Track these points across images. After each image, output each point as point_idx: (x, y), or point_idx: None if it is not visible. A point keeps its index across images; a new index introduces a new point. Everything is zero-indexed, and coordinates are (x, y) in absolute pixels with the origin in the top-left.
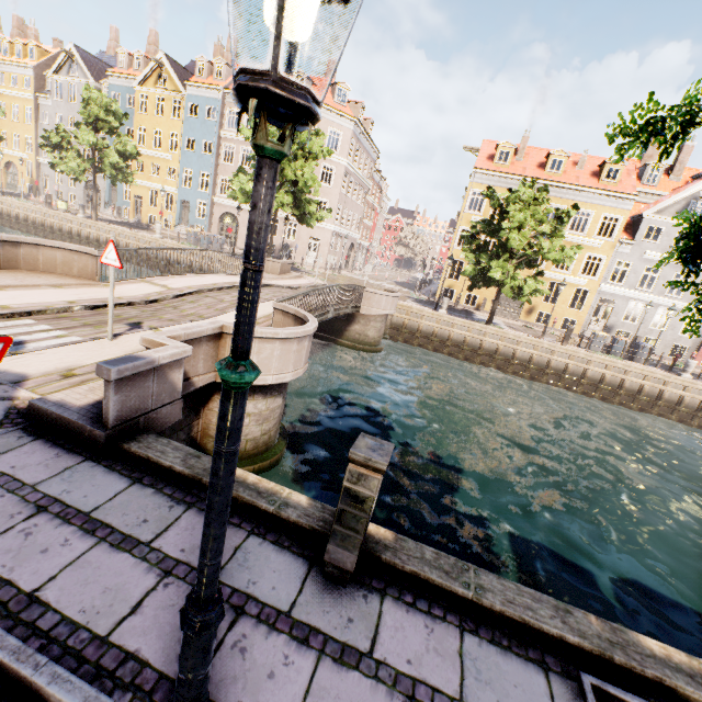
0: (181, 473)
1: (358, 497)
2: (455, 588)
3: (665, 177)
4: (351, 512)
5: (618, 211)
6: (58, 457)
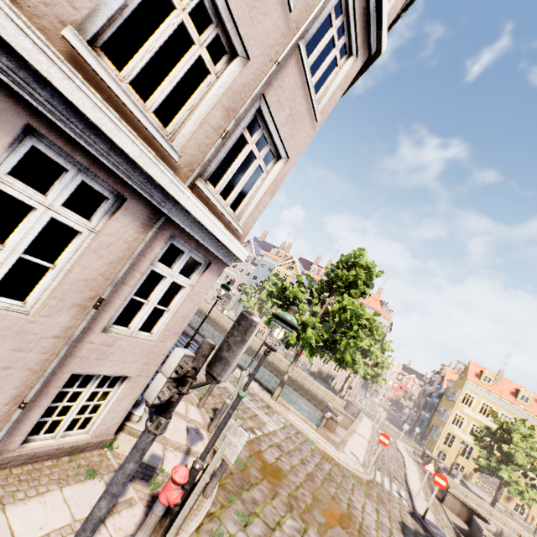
0: None
1: None
2: None
3: None
4: None
5: None
6: None
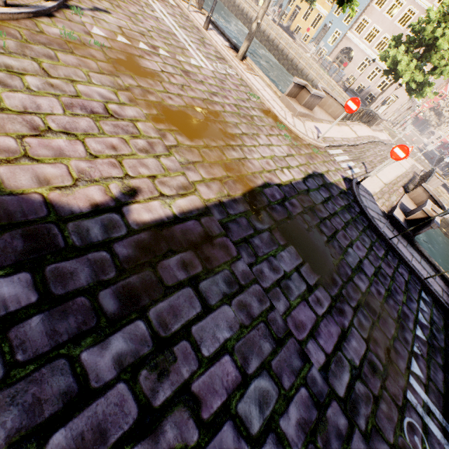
0: (429, 261)
1: None
2: None
3: None
4: None
5: None
6: (402, 238)
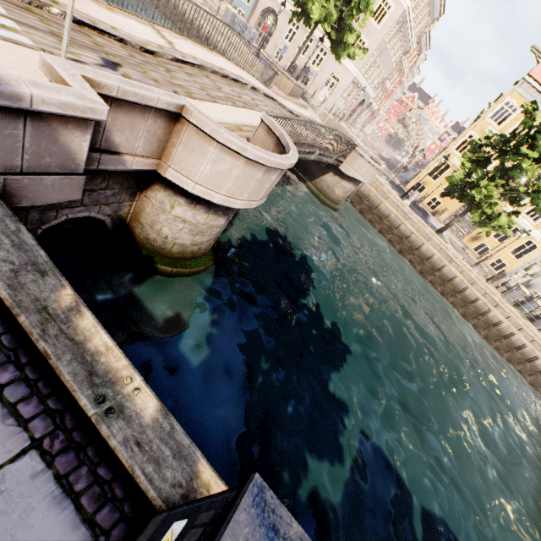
0: None
1: None
2: None
3: None
4: None
5: None
6: None
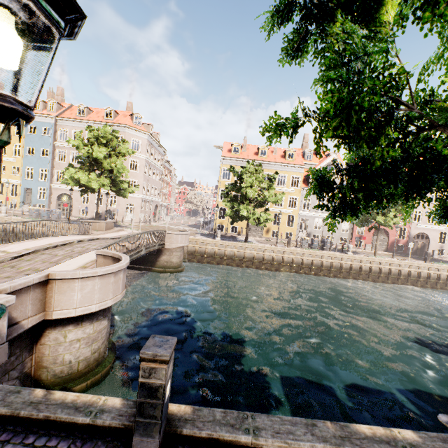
0: None
1: (152, 388)
2: (239, 436)
3: (314, 156)
4: (148, 402)
5: (297, 173)
6: None
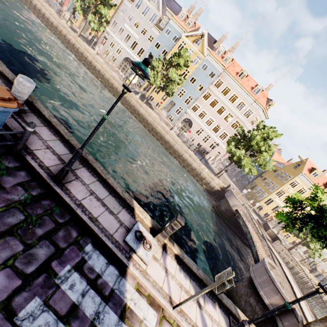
0: None
1: None
2: None
3: None
4: None
5: None
6: None
